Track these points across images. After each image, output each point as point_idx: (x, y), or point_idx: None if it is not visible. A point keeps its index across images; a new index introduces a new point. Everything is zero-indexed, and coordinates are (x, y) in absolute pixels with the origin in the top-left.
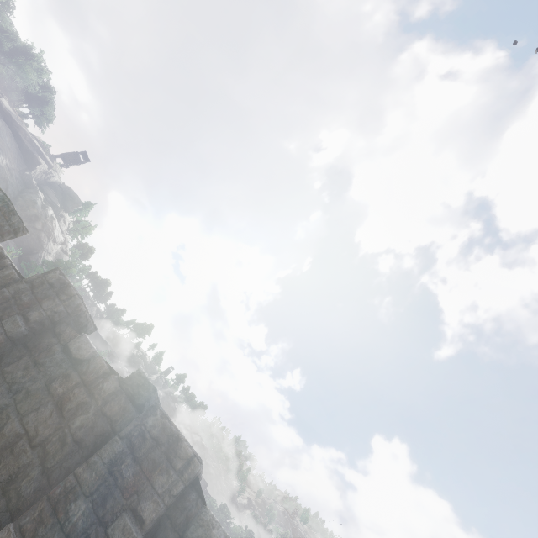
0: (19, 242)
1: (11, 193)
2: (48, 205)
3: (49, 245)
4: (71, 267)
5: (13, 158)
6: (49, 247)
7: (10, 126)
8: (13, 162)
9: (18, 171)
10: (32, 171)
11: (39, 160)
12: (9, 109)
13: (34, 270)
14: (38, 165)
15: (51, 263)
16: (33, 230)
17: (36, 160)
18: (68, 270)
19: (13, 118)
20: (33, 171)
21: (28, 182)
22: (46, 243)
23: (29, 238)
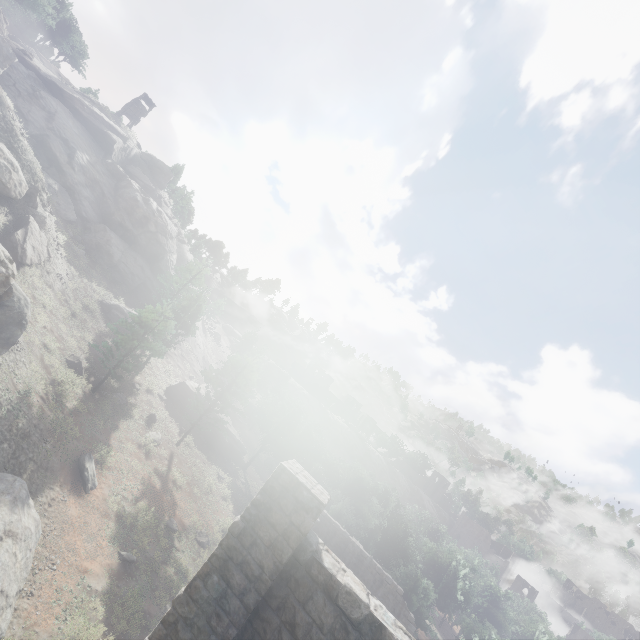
0: (143, 252)
1: (109, 196)
2: (148, 197)
3: (169, 245)
4: (204, 269)
5: (88, 147)
6: (170, 247)
7: (62, 101)
8: (90, 154)
9: (100, 162)
10: (111, 155)
11: (111, 137)
12: (48, 73)
13: (172, 283)
14: (114, 144)
15: (184, 270)
16: (149, 235)
17: (109, 138)
18: (202, 273)
19: (59, 87)
20: (112, 154)
21: (115, 173)
22: (166, 243)
23: (149, 245)
